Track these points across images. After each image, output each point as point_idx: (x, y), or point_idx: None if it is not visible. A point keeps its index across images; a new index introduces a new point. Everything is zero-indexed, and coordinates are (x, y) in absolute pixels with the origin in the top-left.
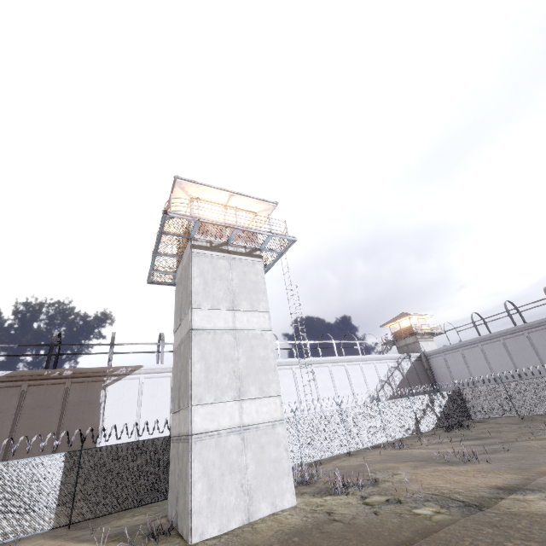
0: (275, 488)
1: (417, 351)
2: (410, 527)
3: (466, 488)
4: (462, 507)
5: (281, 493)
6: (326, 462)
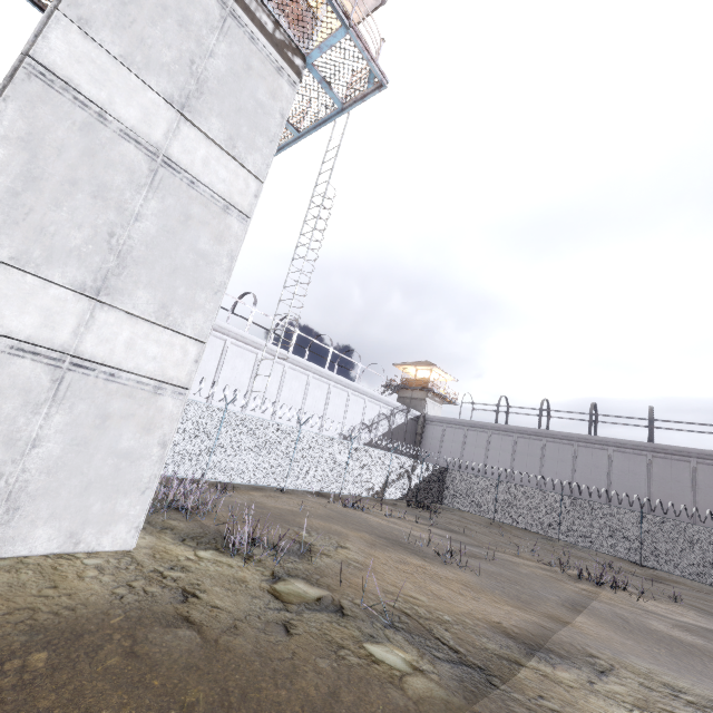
0: (97, 507)
1: (419, 410)
2: (358, 708)
3: (454, 615)
4: (458, 664)
5: (107, 520)
6: (242, 490)
